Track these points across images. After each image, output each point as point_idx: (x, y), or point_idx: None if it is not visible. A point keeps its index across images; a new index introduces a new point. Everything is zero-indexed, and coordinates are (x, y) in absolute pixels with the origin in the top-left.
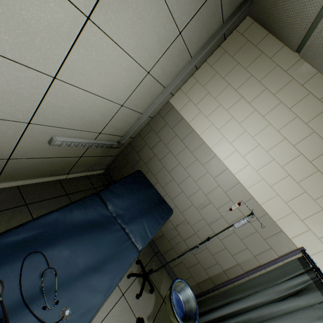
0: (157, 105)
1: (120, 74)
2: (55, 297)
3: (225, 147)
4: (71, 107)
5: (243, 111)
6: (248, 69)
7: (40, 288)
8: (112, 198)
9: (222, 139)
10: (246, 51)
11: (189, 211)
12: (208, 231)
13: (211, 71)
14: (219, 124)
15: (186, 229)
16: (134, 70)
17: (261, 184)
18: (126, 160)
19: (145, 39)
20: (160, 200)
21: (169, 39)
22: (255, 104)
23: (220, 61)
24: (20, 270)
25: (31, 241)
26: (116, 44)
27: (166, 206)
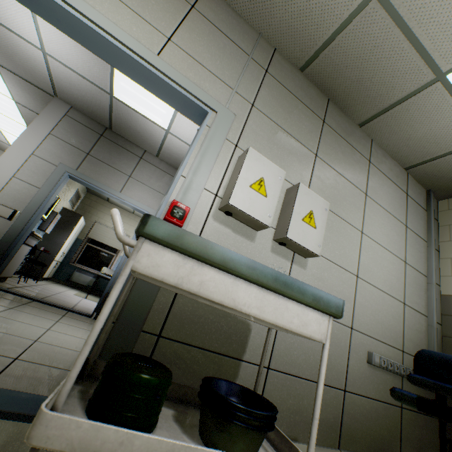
0: (434, 299)
1: (388, 267)
2: None
3: None
4: (371, 306)
5: None
6: None
7: None
8: None
9: None
10: None
11: None
12: None
13: None
14: None
15: None
16: (394, 261)
17: None
18: None
19: (389, 236)
20: None
21: (402, 232)
22: None
23: None
24: None
25: None
26: (377, 243)
27: None
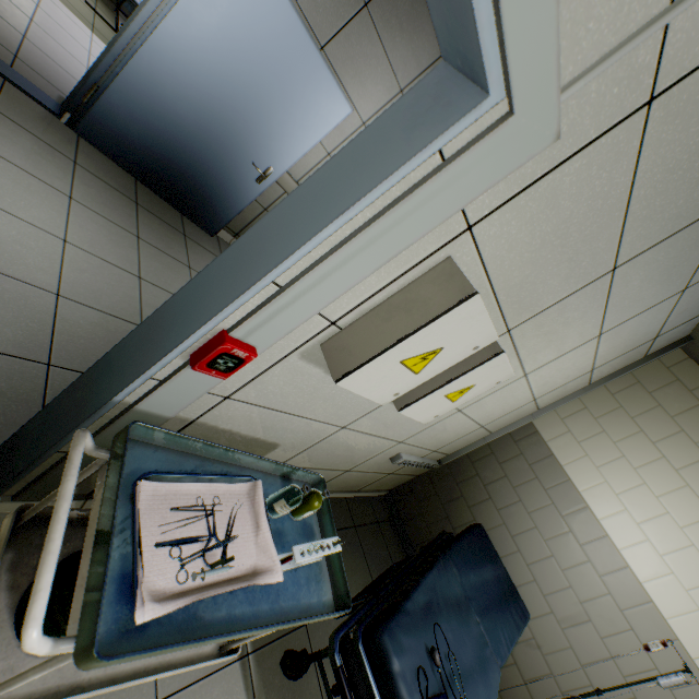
0: (517, 427)
1: (509, 403)
2: (463, 691)
3: (627, 528)
4: (443, 429)
5: (664, 480)
6: (675, 419)
7: (449, 673)
8: (460, 565)
9: (622, 511)
10: (673, 392)
11: (543, 622)
12: (578, 676)
13: (611, 401)
14: (619, 486)
15: (532, 658)
16: (524, 399)
17: (694, 618)
18: (433, 487)
19: (556, 378)
20: (512, 587)
21: (577, 375)
22: (686, 475)
23: (628, 393)
24: (436, 642)
25: (428, 607)
26: (529, 385)
27: (521, 602)
